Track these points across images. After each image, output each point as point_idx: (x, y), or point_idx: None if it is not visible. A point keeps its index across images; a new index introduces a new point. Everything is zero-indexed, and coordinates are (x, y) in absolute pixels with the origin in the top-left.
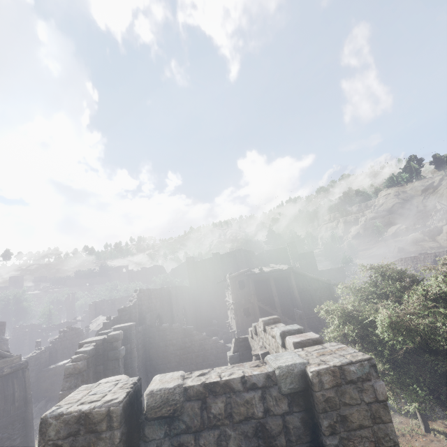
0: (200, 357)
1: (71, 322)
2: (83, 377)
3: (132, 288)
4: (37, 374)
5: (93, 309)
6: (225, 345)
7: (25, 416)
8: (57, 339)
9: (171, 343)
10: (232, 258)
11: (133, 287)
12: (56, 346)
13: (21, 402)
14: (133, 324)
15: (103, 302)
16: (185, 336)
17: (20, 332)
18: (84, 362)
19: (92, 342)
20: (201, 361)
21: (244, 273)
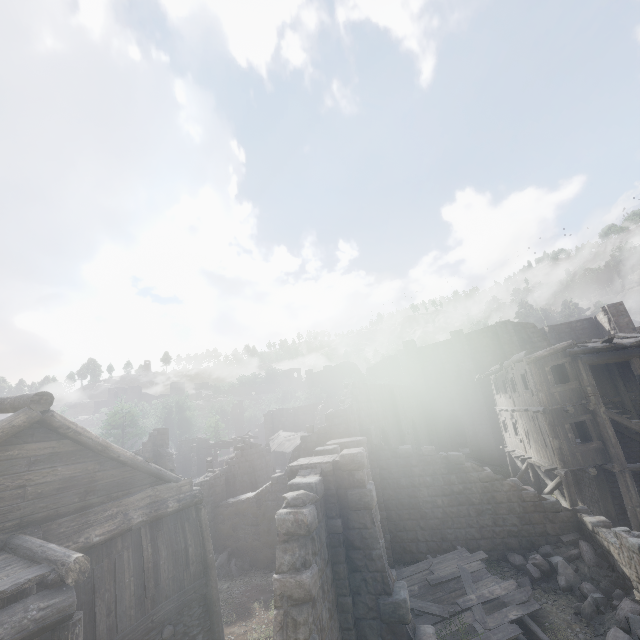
0: (487, 516)
1: (243, 438)
2: (313, 544)
3: (315, 395)
4: (212, 510)
5: (269, 421)
6: (541, 497)
7: (206, 593)
8: (234, 459)
9: (422, 483)
10: (489, 338)
11: (317, 393)
12: (233, 470)
13: (198, 566)
14: (364, 439)
15: (281, 411)
16: (449, 472)
17: (186, 447)
18: (313, 509)
19: (313, 467)
20: (489, 523)
21: (561, 350)
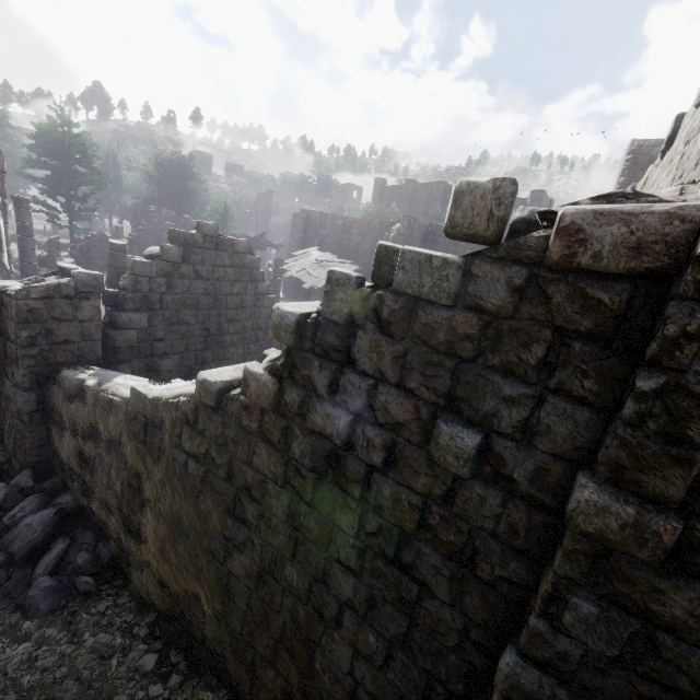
0: None
1: (254, 241)
2: None
3: (380, 218)
4: (36, 383)
5: (300, 227)
6: None
7: None
8: (151, 261)
9: None
10: None
11: (384, 215)
12: (145, 287)
13: None
14: None
15: (323, 217)
16: None
17: (161, 224)
18: None
19: None
20: None
21: None
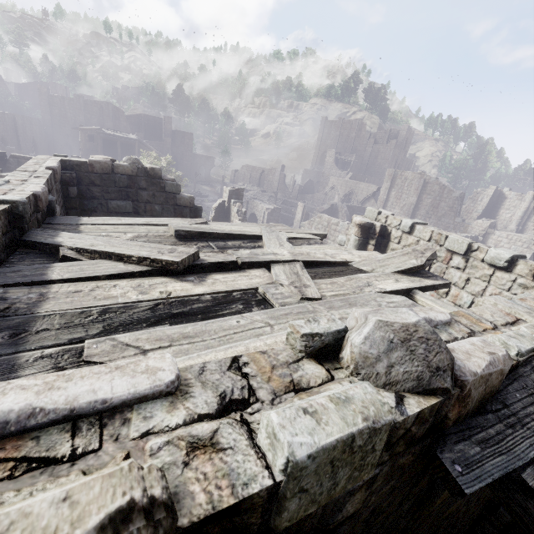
0: None
1: None
2: None
3: None
4: None
5: None
6: None
7: None
8: None
9: None
10: (98, 108)
11: None
12: None
13: None
14: None
15: None
16: None
17: None
18: None
19: None
20: None
21: (95, 130)
